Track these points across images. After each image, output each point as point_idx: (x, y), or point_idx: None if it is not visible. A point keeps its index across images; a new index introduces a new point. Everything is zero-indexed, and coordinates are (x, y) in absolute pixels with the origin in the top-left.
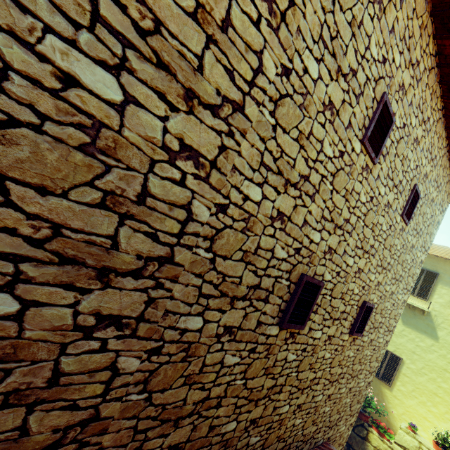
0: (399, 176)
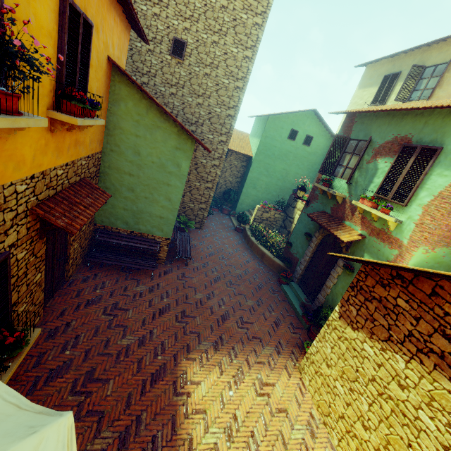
0: None
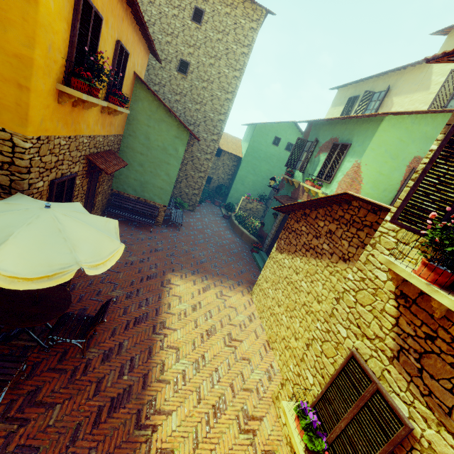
0: (177, 3)
